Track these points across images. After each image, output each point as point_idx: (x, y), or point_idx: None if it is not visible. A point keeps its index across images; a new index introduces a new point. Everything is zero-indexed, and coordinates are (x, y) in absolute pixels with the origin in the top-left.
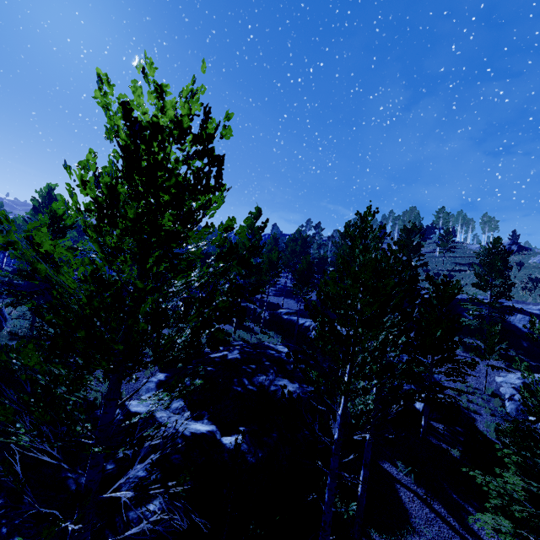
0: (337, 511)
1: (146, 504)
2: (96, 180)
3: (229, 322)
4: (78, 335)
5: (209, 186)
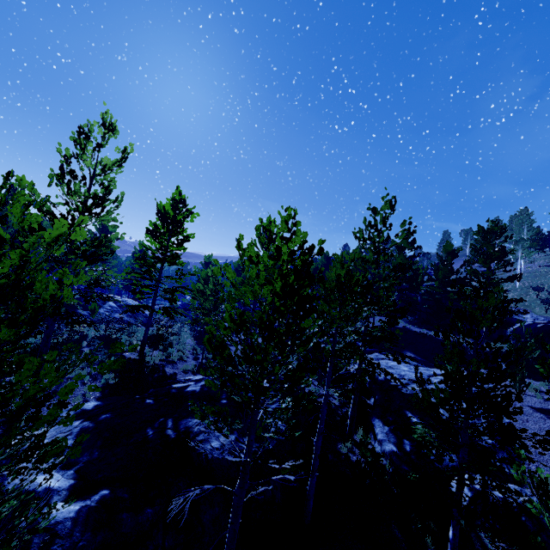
0: None
1: None
2: None
3: None
4: None
5: None
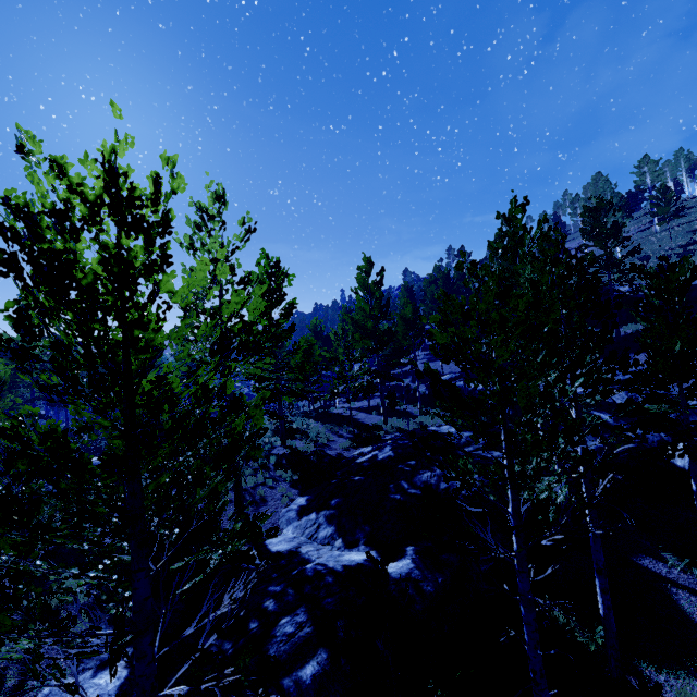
0: (577, 642)
1: (301, 666)
2: (38, 306)
3: (378, 412)
4: (89, 498)
5: (146, 264)
